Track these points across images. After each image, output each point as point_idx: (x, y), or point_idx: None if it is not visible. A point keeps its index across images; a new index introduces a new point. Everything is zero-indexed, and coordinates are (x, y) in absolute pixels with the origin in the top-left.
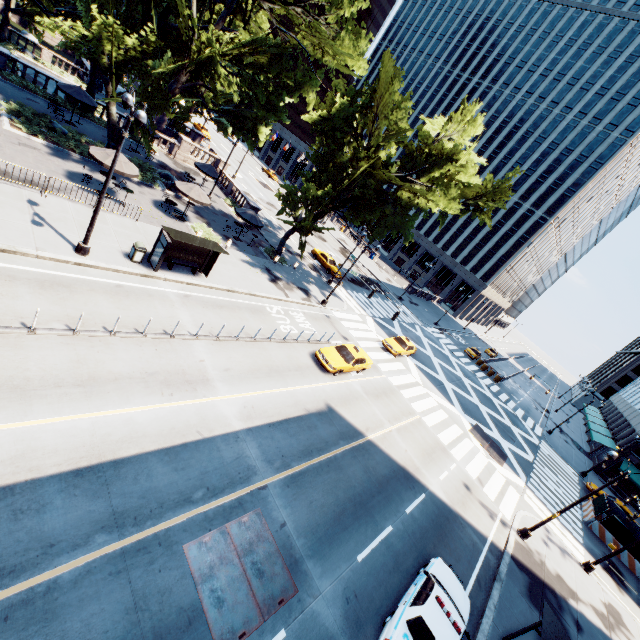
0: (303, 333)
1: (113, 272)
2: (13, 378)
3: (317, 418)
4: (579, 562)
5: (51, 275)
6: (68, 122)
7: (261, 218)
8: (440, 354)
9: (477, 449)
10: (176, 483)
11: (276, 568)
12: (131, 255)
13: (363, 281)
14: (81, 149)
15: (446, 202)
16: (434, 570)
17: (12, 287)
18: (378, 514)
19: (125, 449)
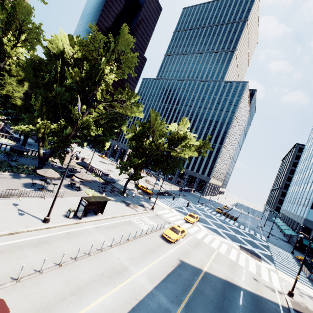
0: (152, 227)
1: (62, 226)
2: (42, 303)
3: (179, 269)
4: None
5: (37, 238)
6: (14, 160)
7: None
8: (207, 216)
9: (247, 257)
10: None
11: None
12: (68, 215)
13: (161, 192)
14: (25, 171)
15: (190, 153)
16: None
17: (22, 252)
18: (230, 311)
19: None
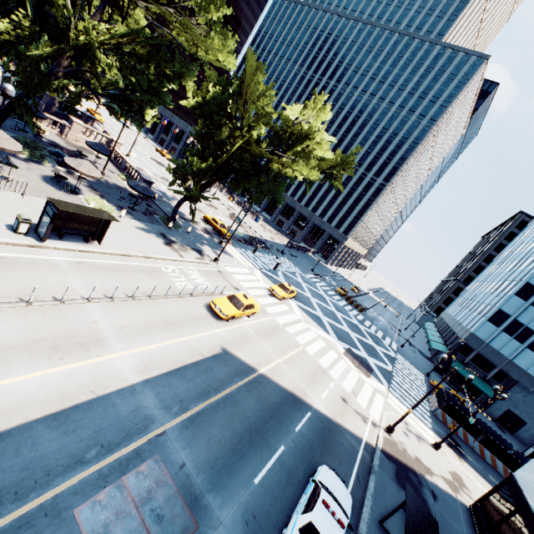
0: (198, 288)
1: None
2: None
3: (213, 361)
4: (430, 444)
5: None
6: None
7: (155, 190)
8: (317, 294)
9: (350, 367)
10: (66, 447)
11: (176, 509)
12: (15, 227)
13: (250, 240)
14: None
15: (308, 171)
16: (321, 477)
17: None
18: (271, 437)
19: (4, 422)
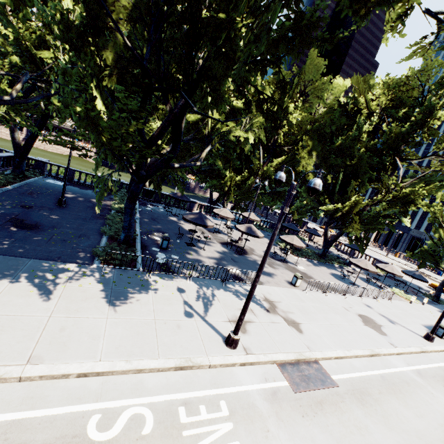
0: None
1: None
2: None
3: None
4: None
5: None
6: None
7: None
8: None
9: None
10: None
11: None
12: (439, 334)
13: None
14: (312, 256)
15: None
16: None
17: None
18: None
19: None
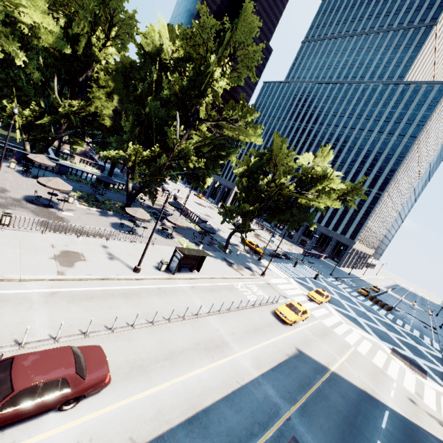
0: (261, 298)
1: (153, 280)
2: (136, 360)
3: (295, 360)
4: None
5: (127, 289)
6: (100, 194)
7: None
8: (344, 296)
9: (403, 368)
10: (241, 422)
11: None
12: (159, 267)
13: (276, 254)
14: (112, 208)
15: (329, 201)
16: None
17: (114, 301)
18: (366, 431)
19: (205, 400)
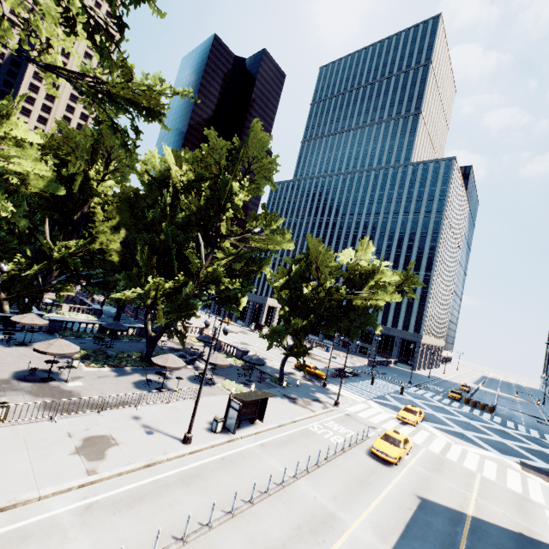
0: (347, 437)
1: (211, 448)
2: None
3: (423, 513)
4: None
5: (183, 471)
6: (108, 347)
7: None
8: (436, 408)
9: (544, 485)
10: None
11: None
12: (214, 428)
13: (339, 372)
14: (129, 362)
15: (387, 297)
16: None
17: (172, 494)
18: None
19: None
